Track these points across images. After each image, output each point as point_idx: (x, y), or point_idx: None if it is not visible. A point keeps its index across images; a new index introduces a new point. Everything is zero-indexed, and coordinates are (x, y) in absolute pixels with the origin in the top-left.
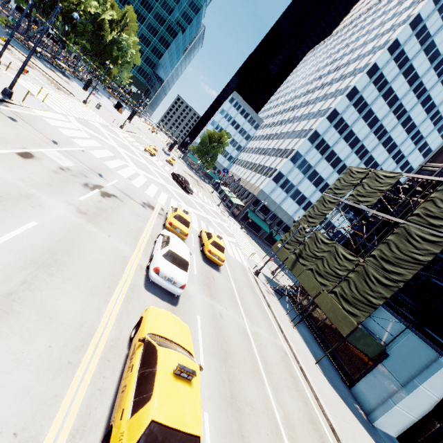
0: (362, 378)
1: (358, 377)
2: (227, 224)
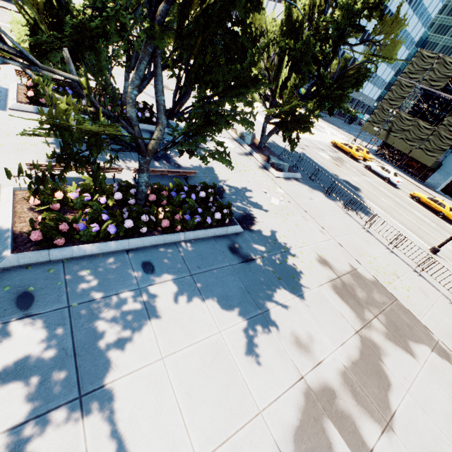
0: (429, 177)
1: (427, 178)
2: None
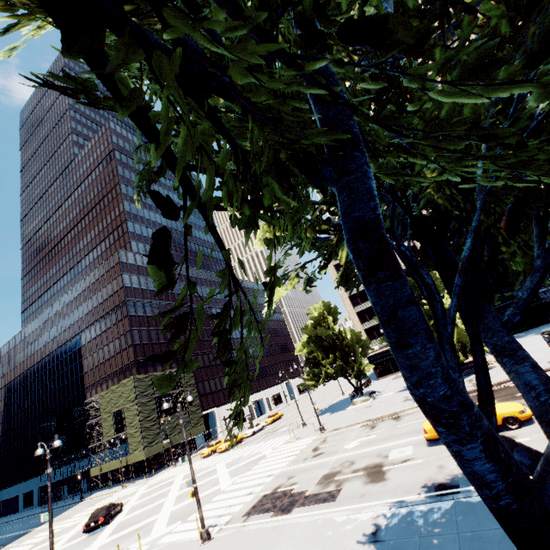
0: (196, 443)
1: (196, 444)
2: (67, 526)
